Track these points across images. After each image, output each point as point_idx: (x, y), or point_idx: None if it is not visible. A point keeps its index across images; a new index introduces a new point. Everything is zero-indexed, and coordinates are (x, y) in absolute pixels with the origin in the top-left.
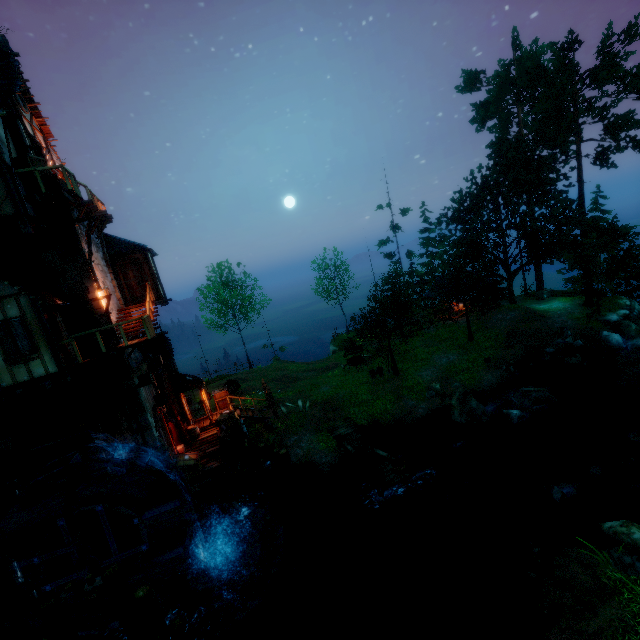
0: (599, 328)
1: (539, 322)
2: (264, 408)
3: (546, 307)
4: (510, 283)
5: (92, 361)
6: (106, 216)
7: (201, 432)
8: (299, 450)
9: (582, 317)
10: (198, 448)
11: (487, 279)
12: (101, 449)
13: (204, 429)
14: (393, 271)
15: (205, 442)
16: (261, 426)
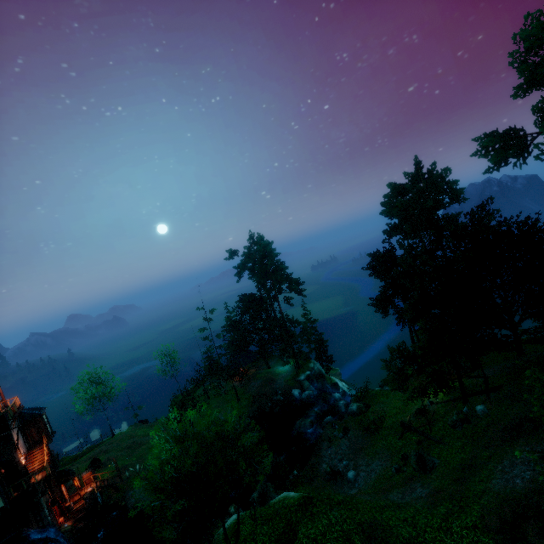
0: (294, 386)
1: (270, 385)
2: (116, 475)
3: (281, 369)
4: (264, 357)
5: (20, 495)
6: (21, 407)
7: (74, 504)
8: (133, 499)
9: (289, 379)
10: (73, 516)
11: (255, 353)
12: (24, 536)
13: (76, 502)
14: (207, 350)
15: (77, 511)
16: (112, 490)
